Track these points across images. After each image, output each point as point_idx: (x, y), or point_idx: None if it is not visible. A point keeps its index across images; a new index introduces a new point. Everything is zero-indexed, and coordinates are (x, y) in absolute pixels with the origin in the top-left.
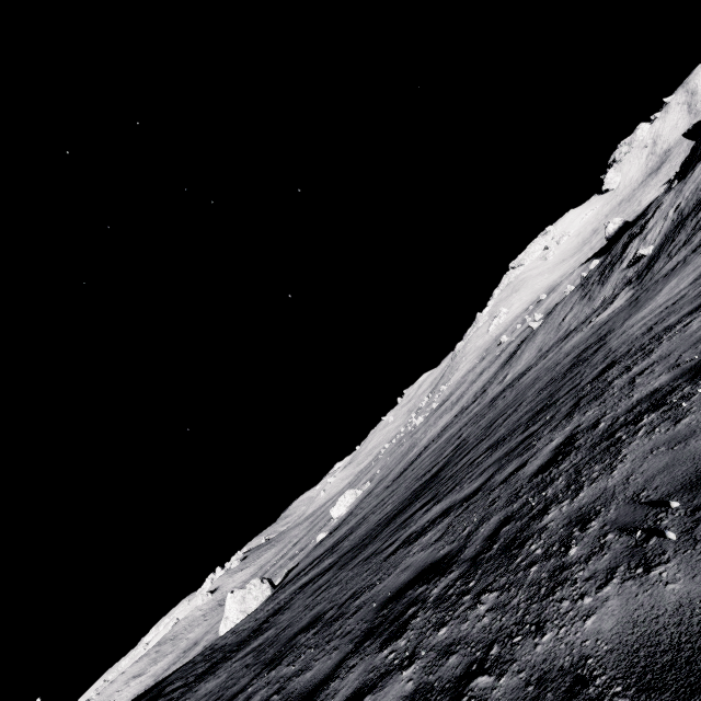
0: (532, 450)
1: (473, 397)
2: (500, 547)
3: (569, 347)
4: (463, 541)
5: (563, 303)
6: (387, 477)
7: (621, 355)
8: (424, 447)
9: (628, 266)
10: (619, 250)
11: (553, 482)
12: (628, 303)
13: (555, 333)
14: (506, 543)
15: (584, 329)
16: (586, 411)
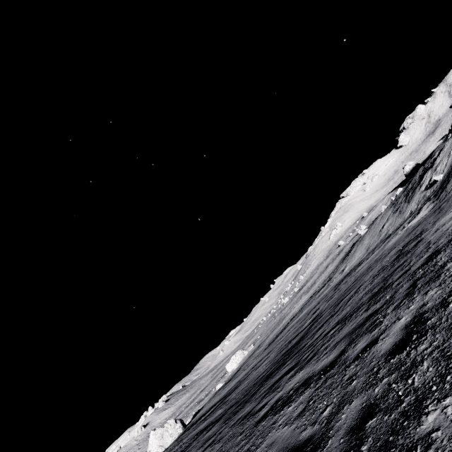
0: (380, 327)
1: (322, 283)
2: (369, 451)
3: (391, 245)
4: (325, 426)
5: (381, 217)
6: (264, 341)
7: (443, 244)
8: (290, 319)
9: (425, 189)
10: (417, 179)
11: (417, 367)
12: (432, 211)
13: (378, 237)
14: (377, 449)
15: (400, 232)
16: (427, 291)
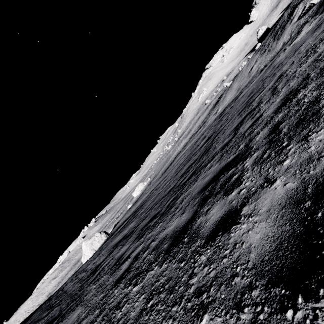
0: None
1: (198, 127)
2: None
3: (284, 56)
4: None
5: (247, 64)
6: (158, 174)
7: None
8: (176, 156)
9: (299, 18)
10: (286, 17)
11: None
12: None
13: (247, 77)
14: None
15: (282, 53)
16: None
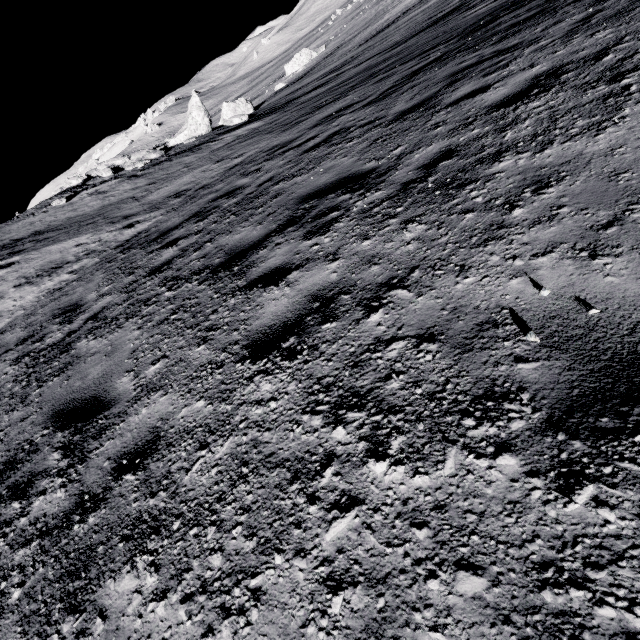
0: None
1: None
2: None
3: None
4: None
5: None
6: (351, 41)
7: None
8: (402, 13)
9: None
10: None
11: None
12: None
13: None
14: None
15: None
16: None
